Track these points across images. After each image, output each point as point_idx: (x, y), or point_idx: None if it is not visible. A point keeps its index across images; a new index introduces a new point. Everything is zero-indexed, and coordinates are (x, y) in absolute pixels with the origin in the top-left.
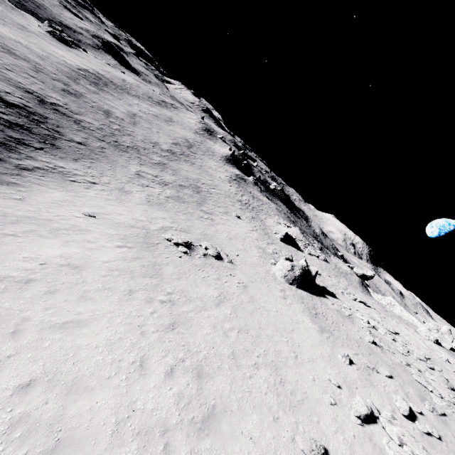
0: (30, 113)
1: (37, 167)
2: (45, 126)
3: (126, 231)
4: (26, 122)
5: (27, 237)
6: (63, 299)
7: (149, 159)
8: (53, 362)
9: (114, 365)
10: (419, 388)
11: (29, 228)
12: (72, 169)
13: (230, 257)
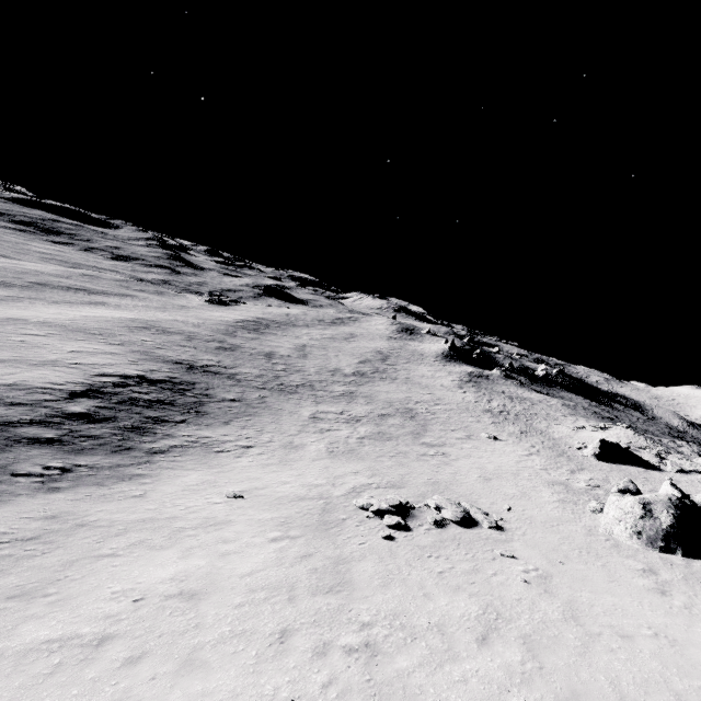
0: (175, 384)
1: (174, 446)
2: (191, 394)
3: (290, 509)
4: (169, 395)
5: (130, 553)
6: (150, 674)
7: (329, 393)
8: None
9: None
10: None
11: (138, 538)
12: (220, 436)
13: (493, 515)
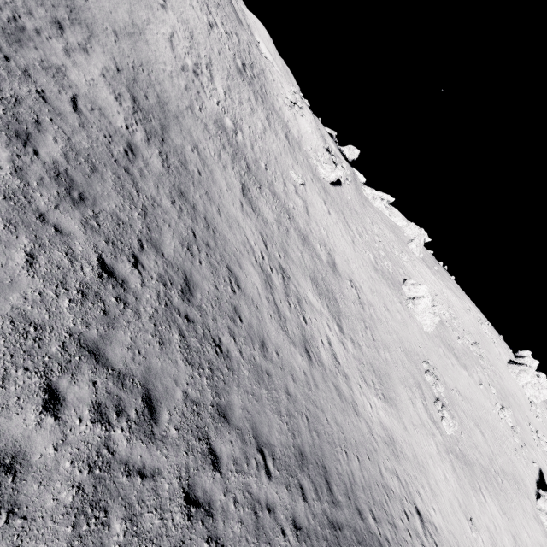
0: None
1: None
2: None
3: (464, 482)
4: None
5: None
6: (526, 546)
7: (151, 175)
8: (539, 546)
9: (530, 520)
10: (478, 361)
11: None
12: None
13: (430, 362)
